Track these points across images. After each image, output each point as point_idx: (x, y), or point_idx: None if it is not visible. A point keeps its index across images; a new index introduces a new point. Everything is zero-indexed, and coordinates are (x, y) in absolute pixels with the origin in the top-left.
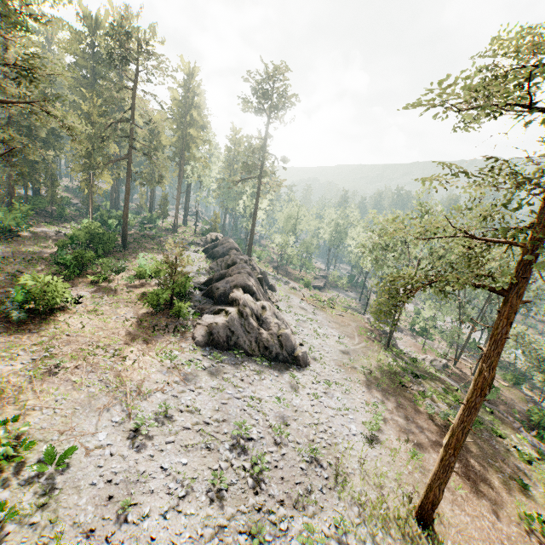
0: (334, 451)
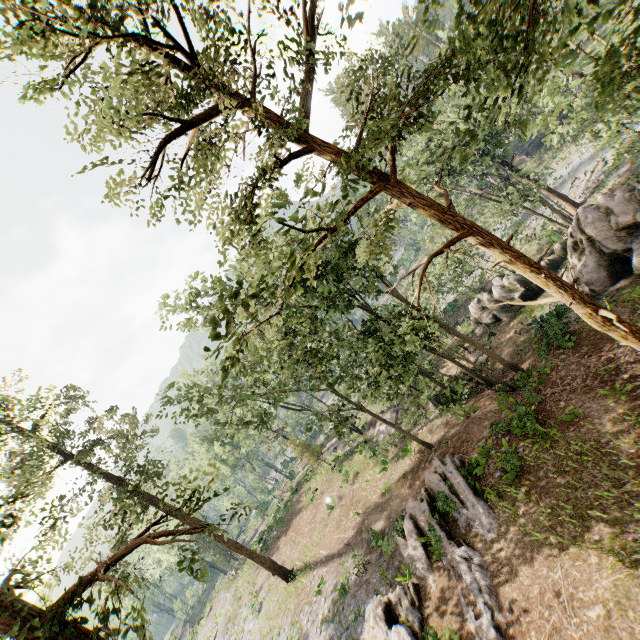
0: None
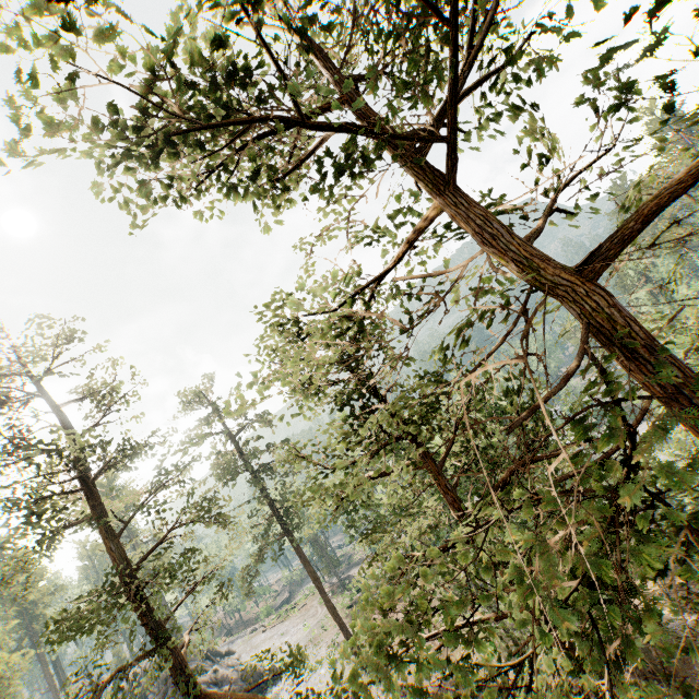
0: (312, 696)
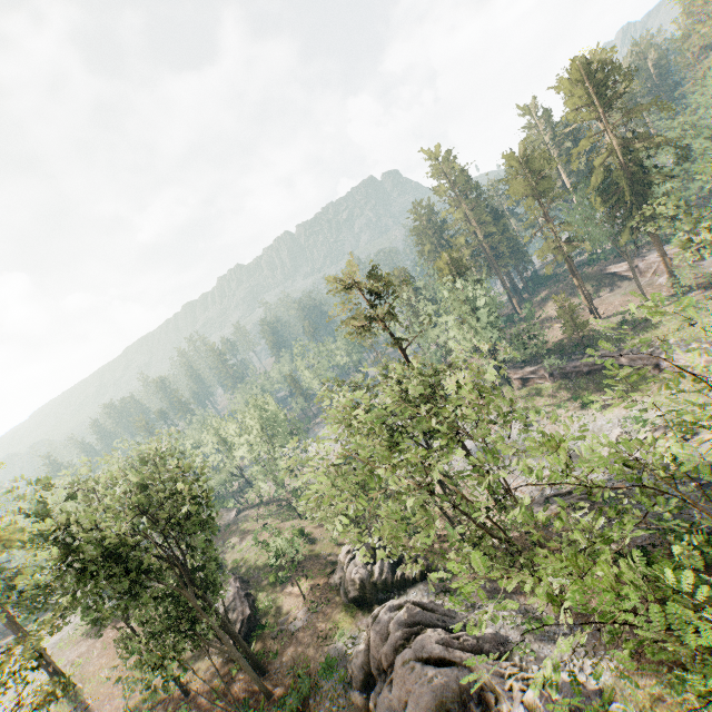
0: None
